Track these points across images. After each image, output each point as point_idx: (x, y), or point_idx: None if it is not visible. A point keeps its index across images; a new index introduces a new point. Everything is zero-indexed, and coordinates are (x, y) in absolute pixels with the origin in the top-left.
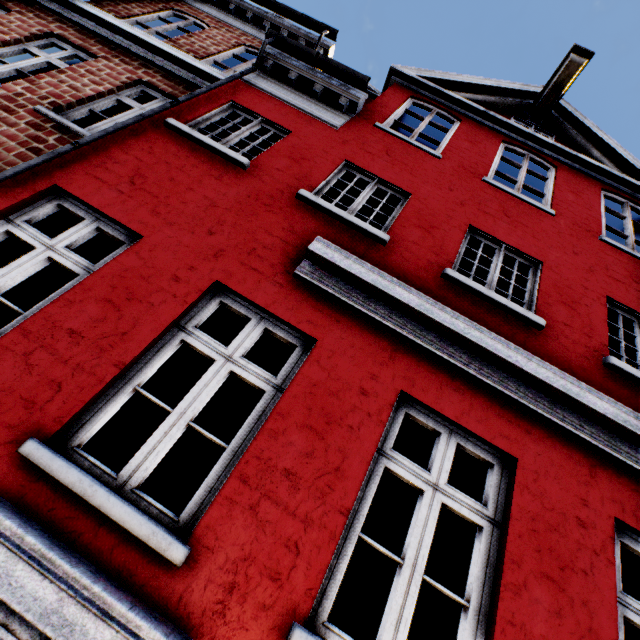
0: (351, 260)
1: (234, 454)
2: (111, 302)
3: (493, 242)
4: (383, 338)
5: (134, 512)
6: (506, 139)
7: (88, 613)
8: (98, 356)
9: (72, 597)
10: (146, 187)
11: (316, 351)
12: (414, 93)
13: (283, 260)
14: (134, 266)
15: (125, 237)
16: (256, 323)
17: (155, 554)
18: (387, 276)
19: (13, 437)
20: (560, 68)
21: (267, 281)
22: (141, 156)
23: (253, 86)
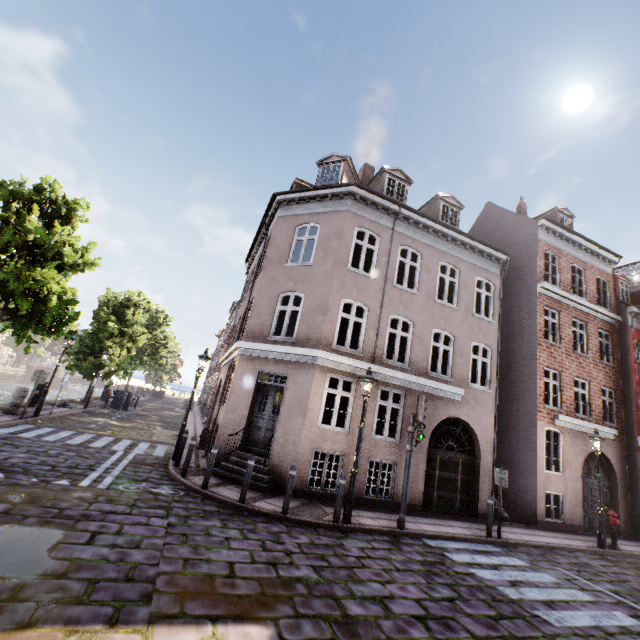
0: None
1: None
2: None
3: None
4: None
5: None
6: None
7: None
8: None
9: None
10: None
11: None
12: None
13: None
14: None
15: None
16: None
17: None
18: None
19: None
20: None
21: None
22: (639, 376)
23: (633, 327)
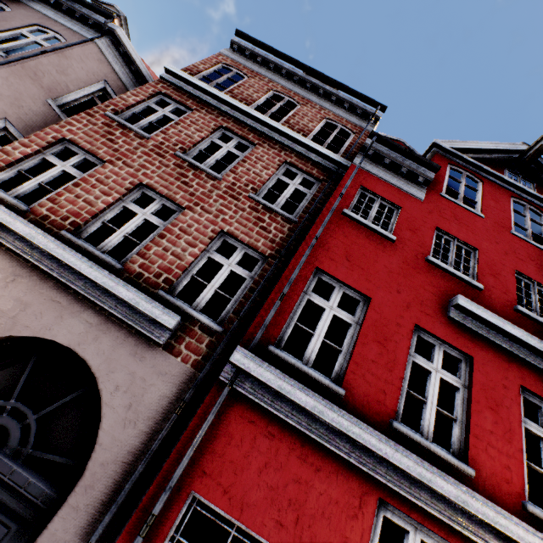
0: (480, 309)
1: (461, 423)
2: (379, 342)
3: (528, 280)
4: (501, 353)
5: (447, 454)
6: (512, 194)
7: (468, 497)
8: (390, 374)
9: (460, 490)
10: (355, 262)
11: (475, 364)
12: (449, 160)
13: (437, 307)
14: (377, 318)
15: (358, 297)
16: (438, 347)
17: (459, 472)
18: (500, 318)
19: (381, 419)
20: (541, 139)
21: (436, 322)
22: (342, 239)
23: (366, 171)
